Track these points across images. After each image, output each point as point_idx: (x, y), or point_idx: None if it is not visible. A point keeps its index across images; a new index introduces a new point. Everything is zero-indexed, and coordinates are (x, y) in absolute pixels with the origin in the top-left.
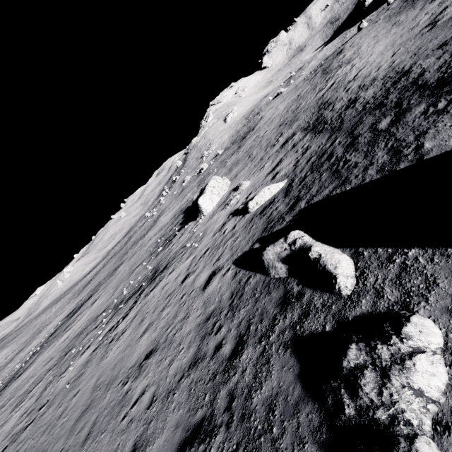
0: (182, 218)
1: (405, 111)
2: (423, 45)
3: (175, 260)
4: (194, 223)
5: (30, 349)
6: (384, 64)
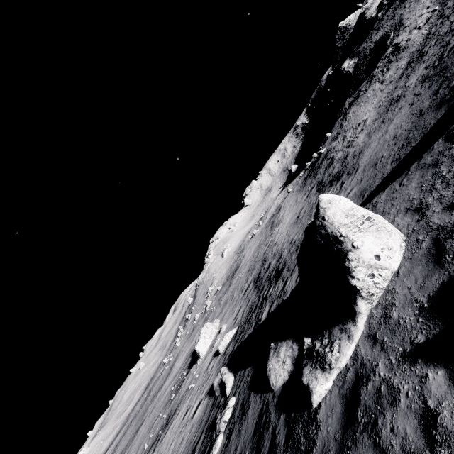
0: (190, 361)
1: (270, 288)
2: (291, 235)
3: (181, 403)
4: (196, 366)
5: None
6: (283, 239)
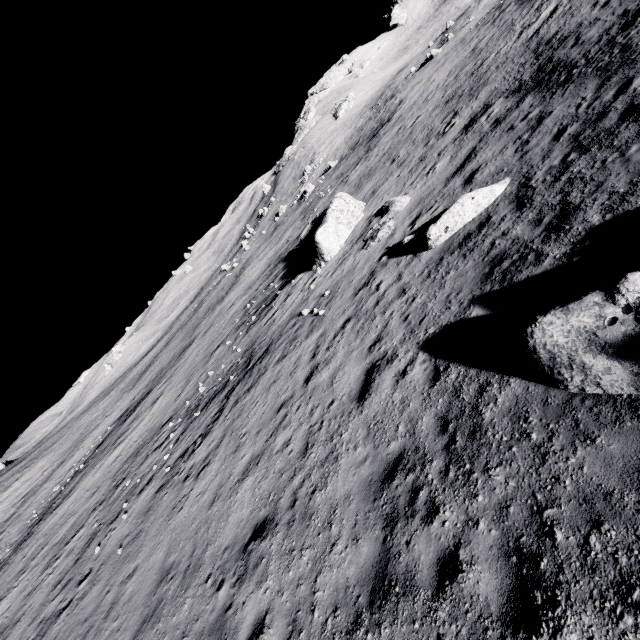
0: (283, 269)
1: None
2: None
3: (284, 339)
4: (308, 275)
5: (71, 465)
6: None
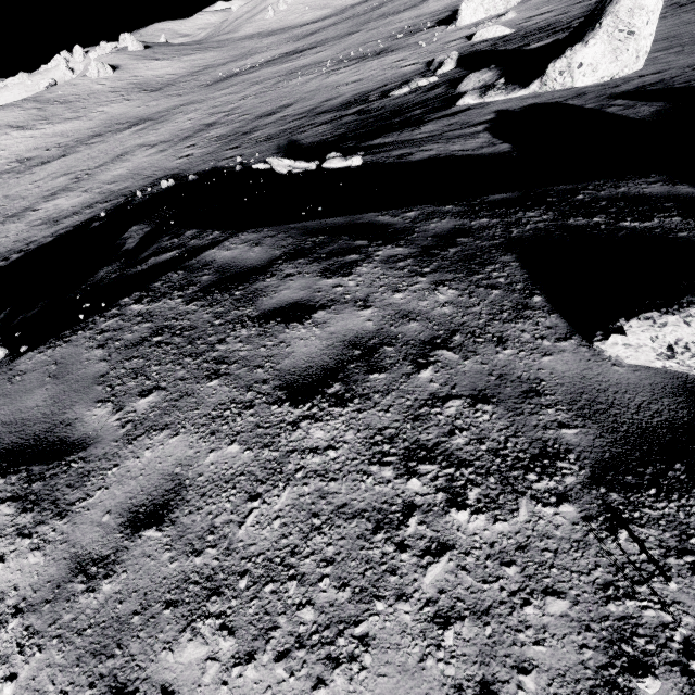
0: (445, 17)
1: None
2: None
3: (402, 50)
4: (444, 28)
5: (245, 64)
6: None
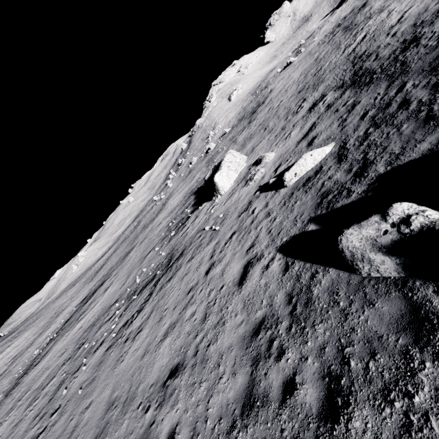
0: (194, 199)
1: None
2: None
3: (193, 246)
4: (209, 204)
5: (47, 335)
6: None
